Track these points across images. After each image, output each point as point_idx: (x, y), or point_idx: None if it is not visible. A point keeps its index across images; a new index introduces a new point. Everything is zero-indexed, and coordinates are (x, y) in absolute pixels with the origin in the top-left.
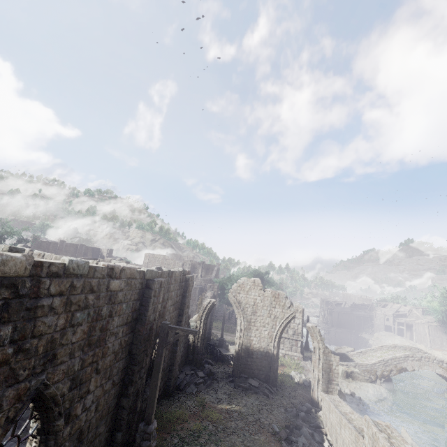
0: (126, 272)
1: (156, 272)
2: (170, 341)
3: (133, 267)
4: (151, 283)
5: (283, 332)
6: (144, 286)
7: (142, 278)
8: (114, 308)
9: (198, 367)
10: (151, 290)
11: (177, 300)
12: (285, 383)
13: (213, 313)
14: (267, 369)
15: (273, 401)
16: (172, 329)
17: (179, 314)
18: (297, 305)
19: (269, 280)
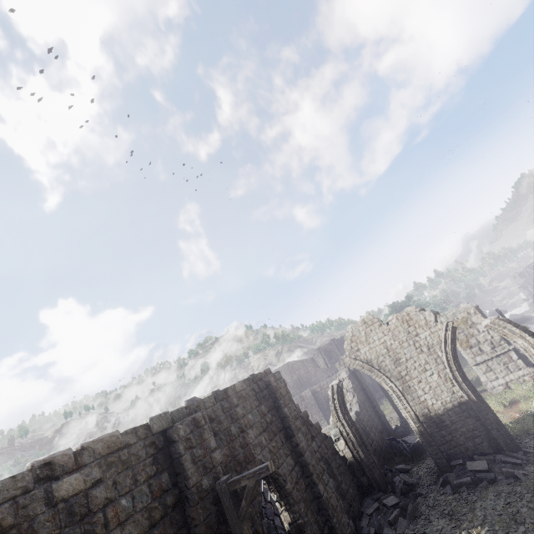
0: (92, 449)
1: (178, 410)
2: (243, 507)
3: (108, 434)
4: (171, 432)
5: (476, 354)
6: (162, 445)
7: (148, 435)
8: (97, 520)
9: (385, 490)
10: (175, 443)
11: (267, 421)
12: (532, 431)
13: (368, 395)
14: (481, 429)
15: (531, 481)
16: (234, 484)
17: (288, 437)
18: (462, 308)
19: (419, 303)
